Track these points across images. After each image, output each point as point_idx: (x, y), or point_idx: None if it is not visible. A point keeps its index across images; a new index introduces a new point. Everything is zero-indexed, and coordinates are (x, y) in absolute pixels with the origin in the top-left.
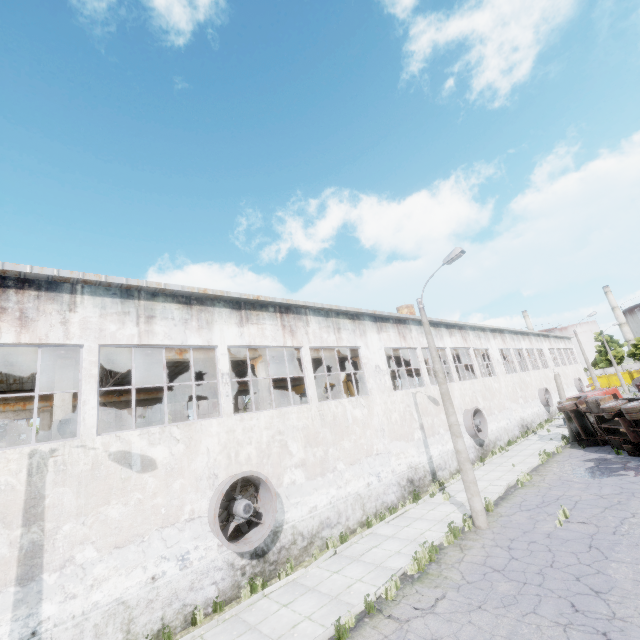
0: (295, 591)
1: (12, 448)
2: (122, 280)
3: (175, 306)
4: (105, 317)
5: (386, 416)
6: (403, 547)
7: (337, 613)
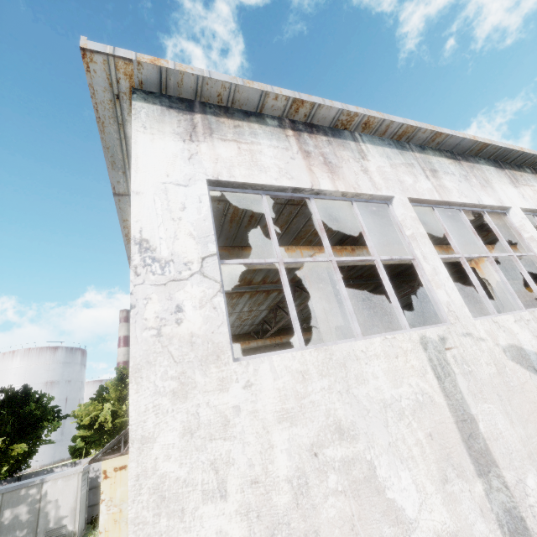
0: None
1: (390, 334)
2: (401, 120)
3: (446, 161)
4: (395, 168)
5: None
6: None
7: None
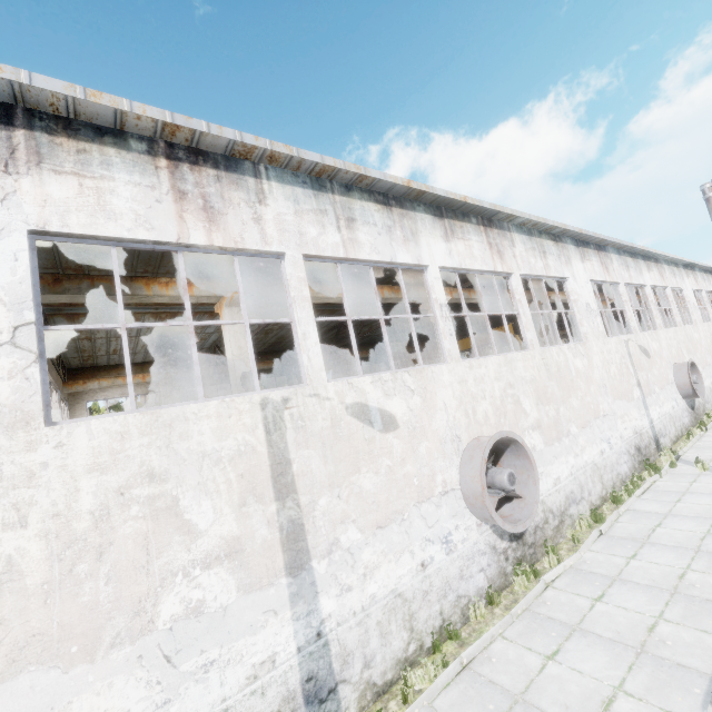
0: (591, 581)
1: (236, 396)
2: (316, 157)
3: (373, 207)
4: (301, 216)
5: (605, 369)
6: (709, 527)
7: (709, 614)
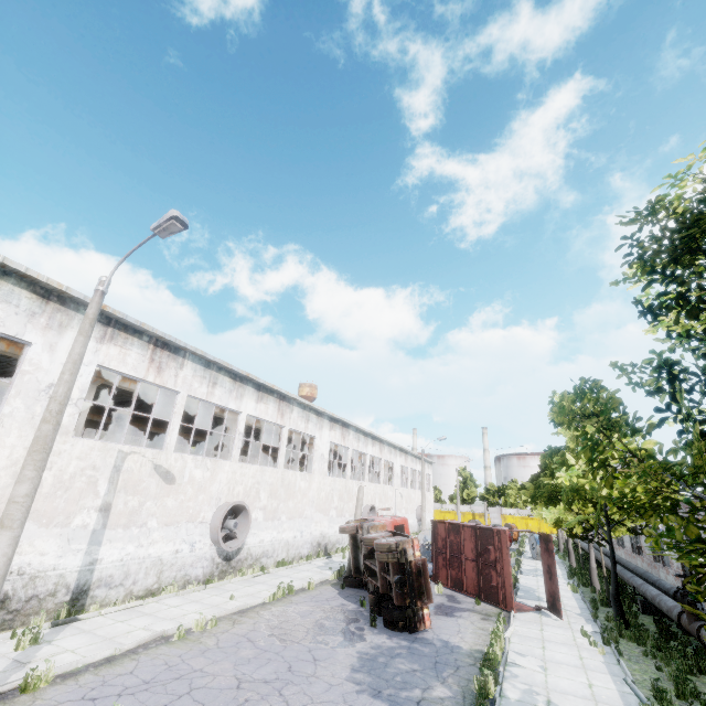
0: None
1: None
2: None
3: None
4: None
5: (15, 471)
6: None
7: None
